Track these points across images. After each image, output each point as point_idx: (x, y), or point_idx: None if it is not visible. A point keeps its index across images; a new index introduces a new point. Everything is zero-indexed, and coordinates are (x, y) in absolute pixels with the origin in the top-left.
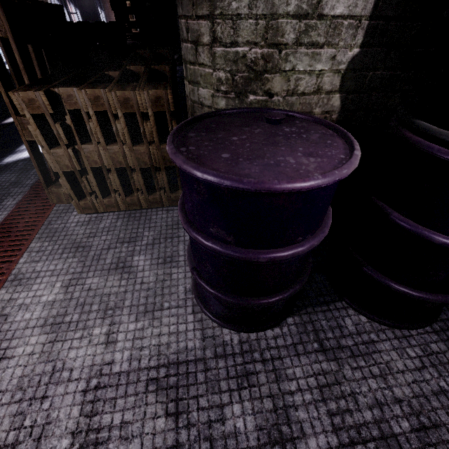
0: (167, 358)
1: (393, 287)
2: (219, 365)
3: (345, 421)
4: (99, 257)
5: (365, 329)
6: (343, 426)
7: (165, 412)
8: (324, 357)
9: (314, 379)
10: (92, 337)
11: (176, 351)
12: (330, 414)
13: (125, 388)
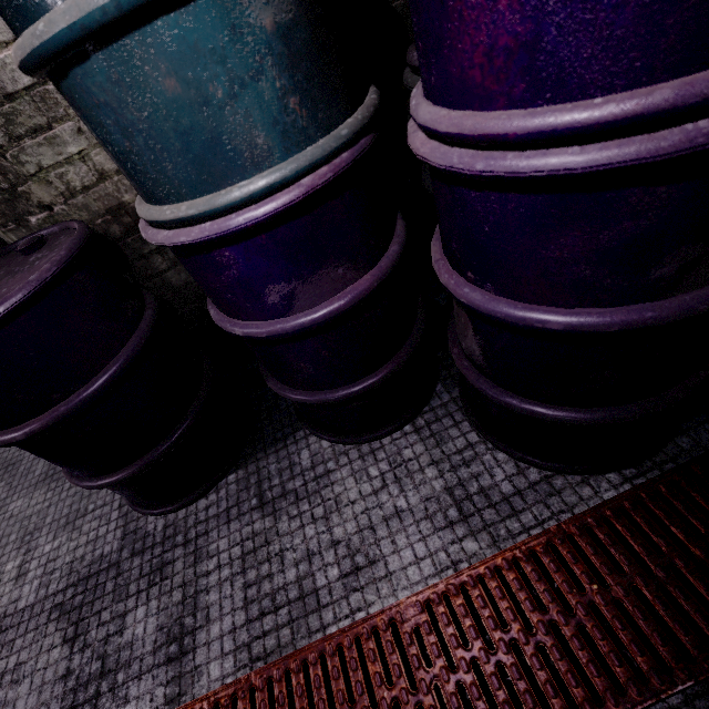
0: (78, 575)
1: (291, 398)
2: (134, 565)
3: (262, 590)
4: (29, 471)
5: (323, 458)
6: (257, 597)
7: (62, 640)
8: (260, 514)
9: (240, 548)
10: (4, 575)
11: (90, 563)
12: (246, 586)
13: (26, 624)
